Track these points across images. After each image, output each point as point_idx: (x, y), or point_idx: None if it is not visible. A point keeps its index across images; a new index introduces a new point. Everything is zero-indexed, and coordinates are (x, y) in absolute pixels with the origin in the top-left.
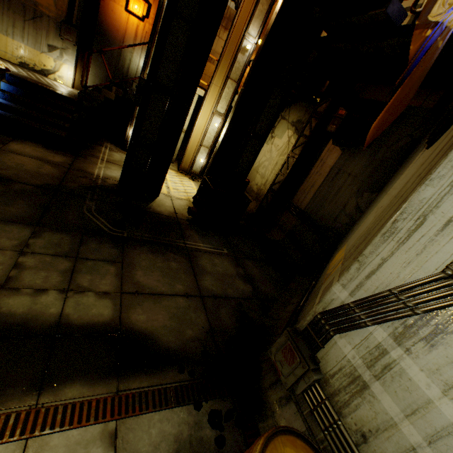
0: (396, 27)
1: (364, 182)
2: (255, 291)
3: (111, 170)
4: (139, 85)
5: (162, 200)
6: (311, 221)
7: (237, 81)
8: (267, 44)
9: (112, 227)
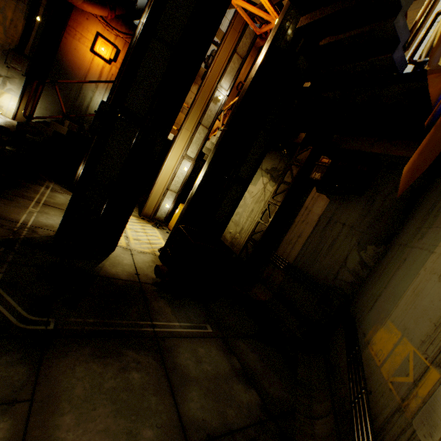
0: (400, 74)
1: (364, 233)
2: (264, 402)
3: (48, 215)
4: (99, 109)
5: (119, 256)
6: (304, 278)
7: (208, 127)
8: (251, 87)
9: (28, 313)
